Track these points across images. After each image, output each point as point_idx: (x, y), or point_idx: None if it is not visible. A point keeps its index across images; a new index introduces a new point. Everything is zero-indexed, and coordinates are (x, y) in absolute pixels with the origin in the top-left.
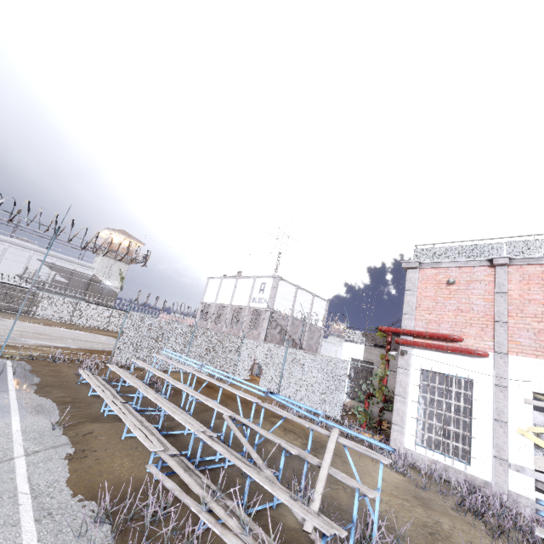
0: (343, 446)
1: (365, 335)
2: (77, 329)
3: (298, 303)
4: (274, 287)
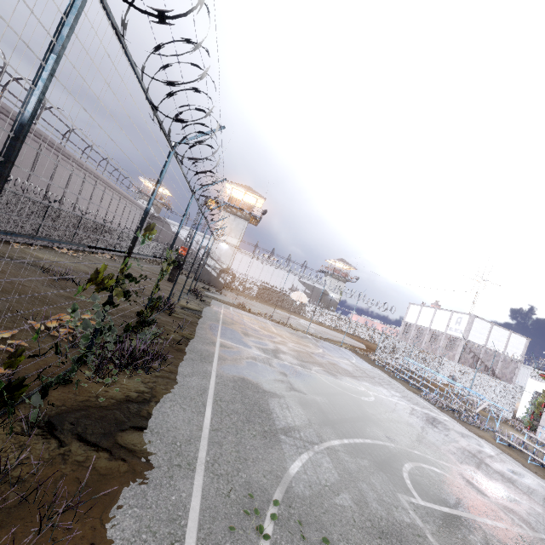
0: (490, 406)
1: None
2: (328, 328)
3: (493, 336)
4: (469, 323)
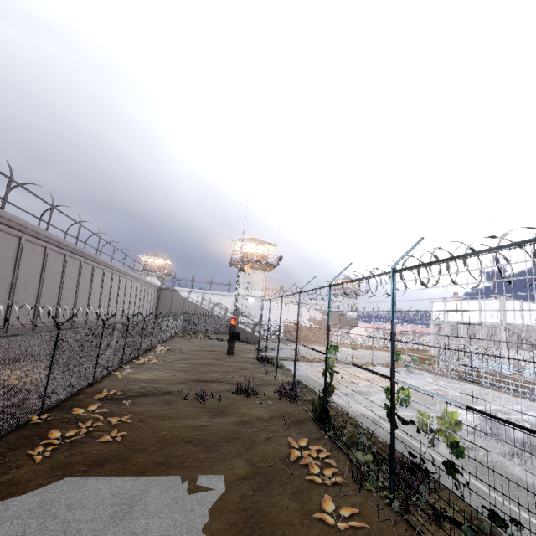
0: None
1: None
2: (364, 348)
3: (526, 313)
4: (501, 307)
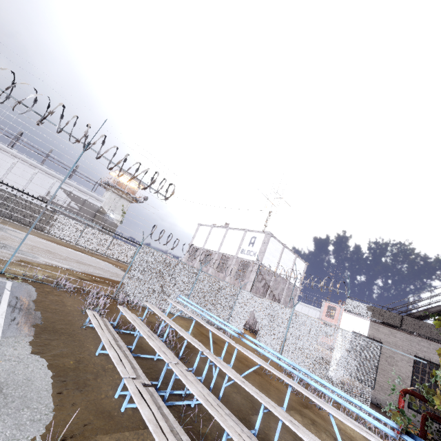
0: None
1: (372, 309)
2: (81, 251)
3: (283, 260)
4: (265, 242)
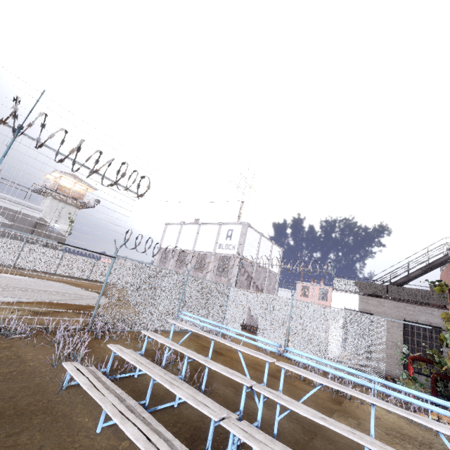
0: None
1: (359, 284)
2: (24, 274)
3: (261, 250)
4: (243, 234)
